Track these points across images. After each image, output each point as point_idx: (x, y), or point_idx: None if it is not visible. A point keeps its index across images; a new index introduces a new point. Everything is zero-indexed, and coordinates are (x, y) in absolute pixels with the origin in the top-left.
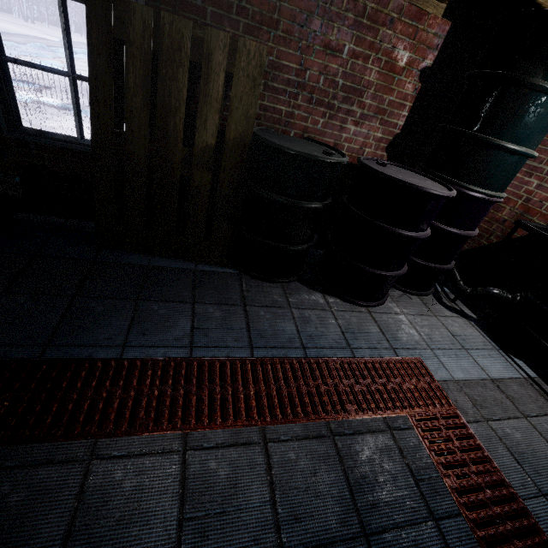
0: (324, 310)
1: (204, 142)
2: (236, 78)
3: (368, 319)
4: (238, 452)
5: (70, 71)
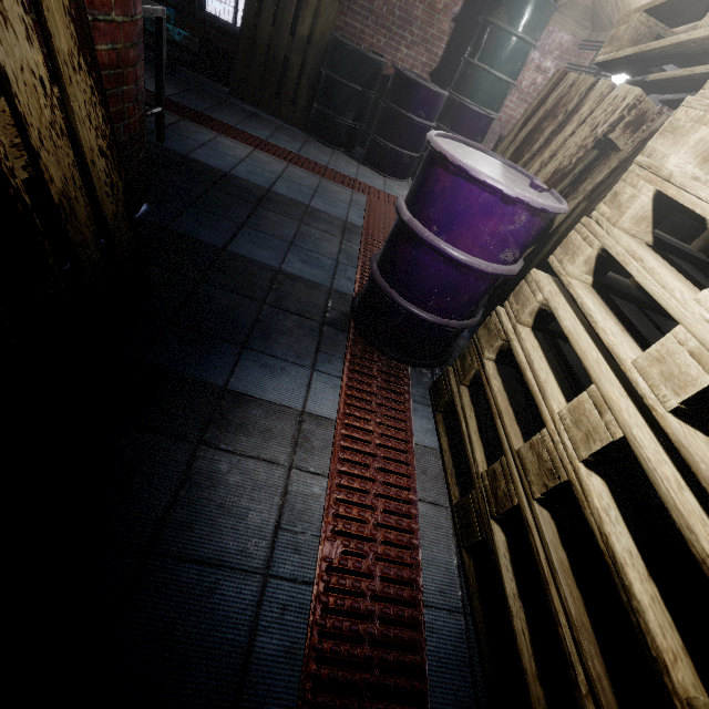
0: (353, 166)
1: (301, 34)
2: None
3: (380, 180)
4: (275, 161)
5: None
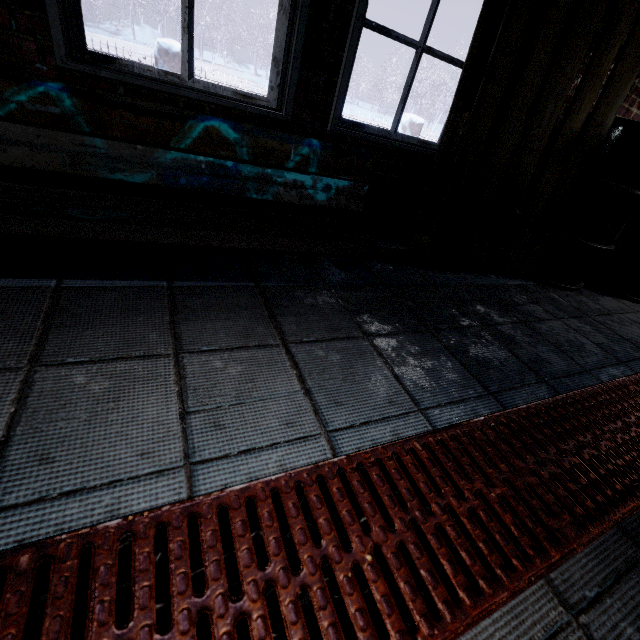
0: (634, 312)
1: (570, 130)
2: (627, 51)
3: None
4: None
5: (422, 41)
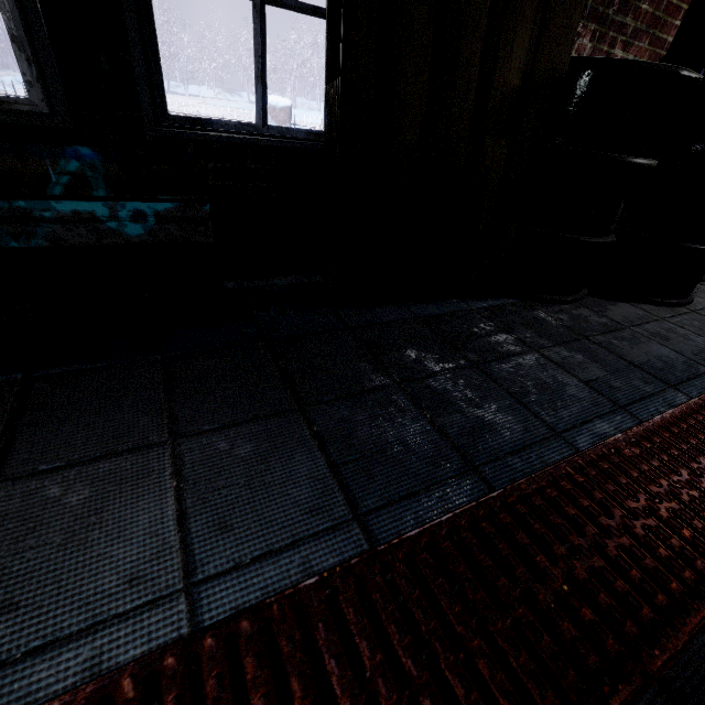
0: (657, 321)
1: (505, 84)
2: None
3: None
4: None
5: None
